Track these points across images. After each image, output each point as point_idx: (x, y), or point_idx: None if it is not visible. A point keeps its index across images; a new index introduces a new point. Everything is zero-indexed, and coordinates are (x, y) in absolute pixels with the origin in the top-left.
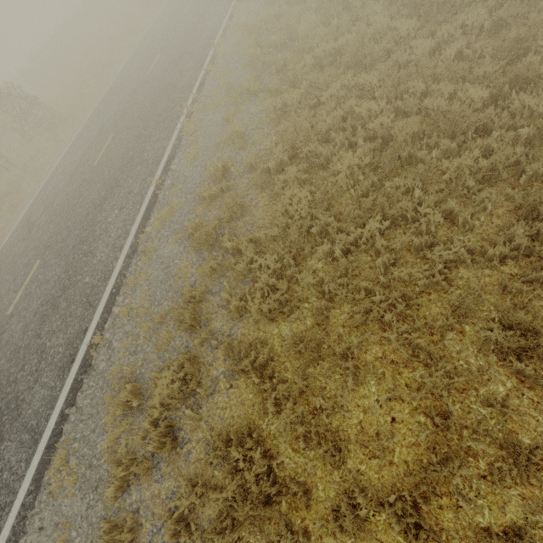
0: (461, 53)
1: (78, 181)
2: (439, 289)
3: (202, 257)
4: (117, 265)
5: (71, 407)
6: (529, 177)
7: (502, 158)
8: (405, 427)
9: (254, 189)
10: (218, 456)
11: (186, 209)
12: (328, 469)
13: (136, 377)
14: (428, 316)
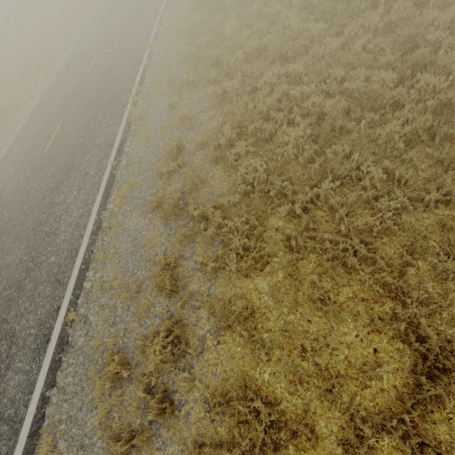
0: (364, 48)
1: (29, 168)
2: (388, 233)
3: (169, 227)
4: (83, 243)
5: (52, 388)
6: (441, 138)
7: (421, 124)
8: (387, 355)
9: (208, 163)
10: (219, 412)
11: (145, 185)
12: (326, 406)
13: (119, 348)
14: (384, 257)
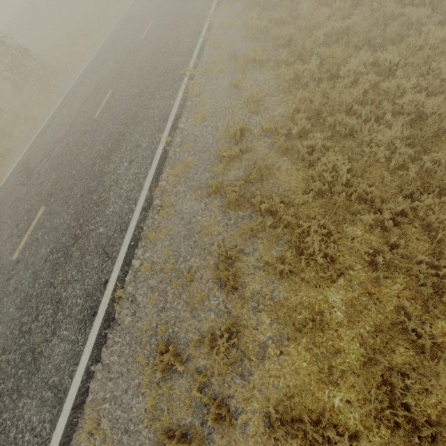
0: None
1: (79, 132)
2: None
3: (227, 216)
4: (133, 218)
5: (96, 364)
6: None
7: None
8: None
9: (274, 153)
10: (283, 431)
11: (201, 166)
12: None
13: (169, 336)
14: None
